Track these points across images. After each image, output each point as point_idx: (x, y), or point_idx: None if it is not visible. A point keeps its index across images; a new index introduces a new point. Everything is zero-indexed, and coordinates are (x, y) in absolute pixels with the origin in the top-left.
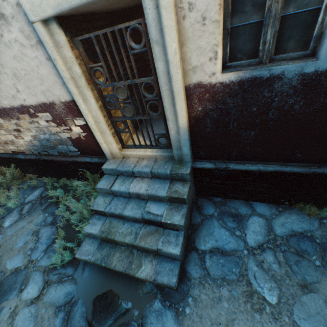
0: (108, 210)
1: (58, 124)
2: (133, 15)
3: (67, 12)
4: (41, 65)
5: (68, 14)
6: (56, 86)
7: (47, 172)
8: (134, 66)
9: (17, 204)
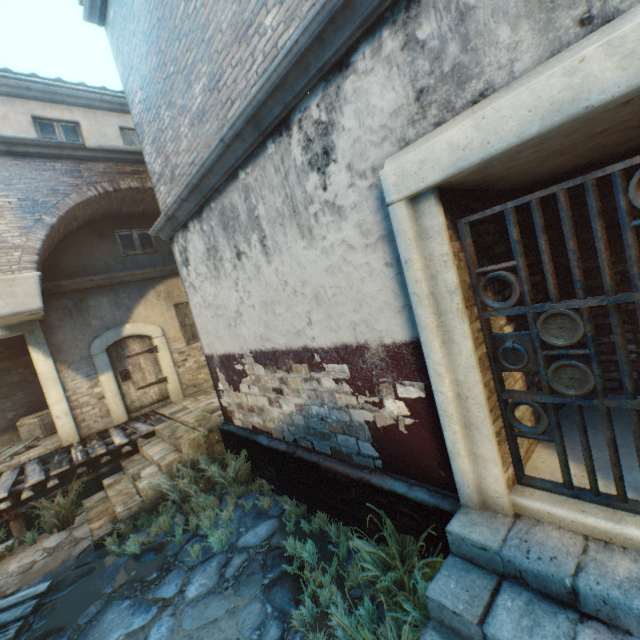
0: None
1: (356, 390)
2: None
3: (467, 172)
4: (370, 276)
5: (458, 182)
6: (385, 312)
7: (294, 487)
8: (632, 256)
9: (224, 543)
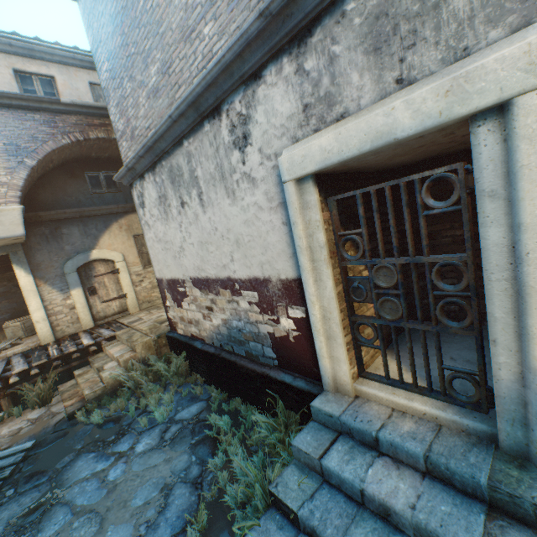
0: (305, 515)
1: (262, 310)
2: (412, 173)
3: (332, 167)
4: (272, 230)
5: (330, 171)
6: (282, 257)
7: (219, 379)
8: (423, 234)
9: (165, 417)
